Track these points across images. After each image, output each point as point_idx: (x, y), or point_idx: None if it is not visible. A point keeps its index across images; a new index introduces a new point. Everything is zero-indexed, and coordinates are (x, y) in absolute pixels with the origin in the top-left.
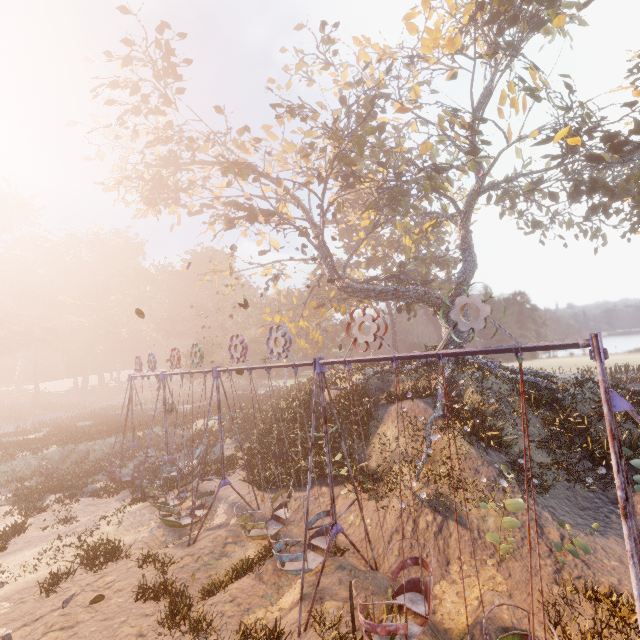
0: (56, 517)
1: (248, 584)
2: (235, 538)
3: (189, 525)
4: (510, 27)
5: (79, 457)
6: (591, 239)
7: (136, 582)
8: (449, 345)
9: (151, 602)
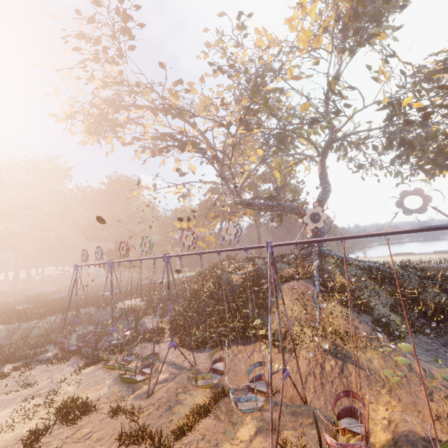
0: (16, 382)
1: (211, 424)
2: (183, 388)
3: (142, 381)
4: (354, 35)
5: (24, 333)
6: (394, 177)
7: (112, 431)
8: (314, 243)
9: (132, 447)
